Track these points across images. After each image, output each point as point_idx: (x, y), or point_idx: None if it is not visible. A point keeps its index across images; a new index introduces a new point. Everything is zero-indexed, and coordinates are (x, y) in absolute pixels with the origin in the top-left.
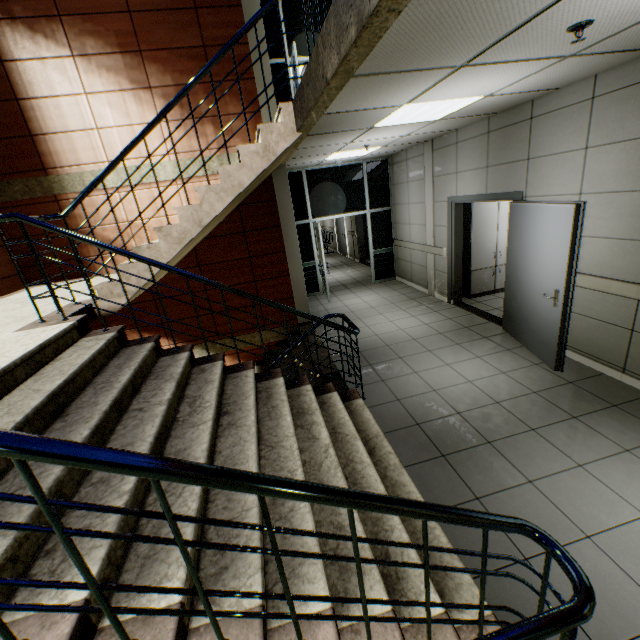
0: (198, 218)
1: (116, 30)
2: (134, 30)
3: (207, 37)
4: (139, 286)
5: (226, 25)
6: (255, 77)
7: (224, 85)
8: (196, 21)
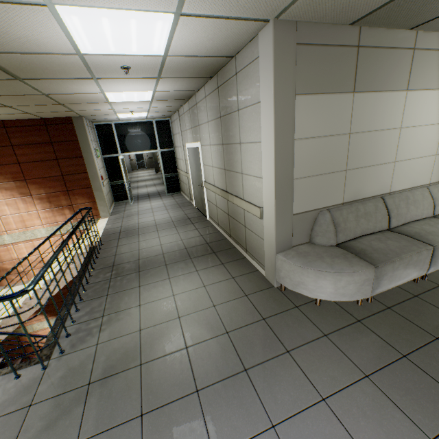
0: (46, 296)
1: (11, 171)
2: (22, 170)
3: (64, 171)
4: (15, 328)
5: (75, 165)
6: (92, 187)
7: (75, 191)
8: (58, 164)
